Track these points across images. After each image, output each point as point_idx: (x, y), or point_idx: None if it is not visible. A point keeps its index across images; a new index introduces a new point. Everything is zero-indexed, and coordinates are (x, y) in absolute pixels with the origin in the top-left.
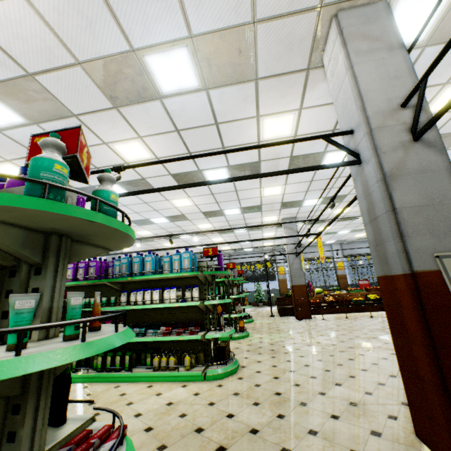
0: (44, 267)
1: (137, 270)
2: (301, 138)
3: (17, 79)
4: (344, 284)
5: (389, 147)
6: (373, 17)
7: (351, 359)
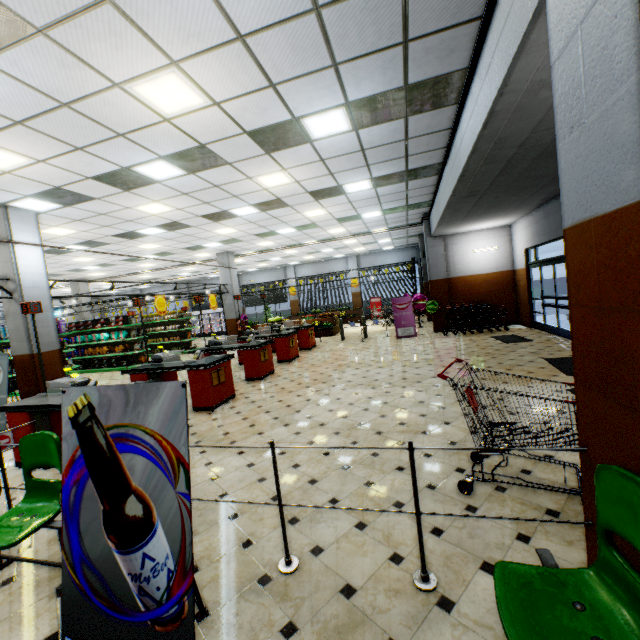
0: None
1: (3, 336)
2: None
3: None
4: (357, 303)
5: (6, 301)
6: None
7: None
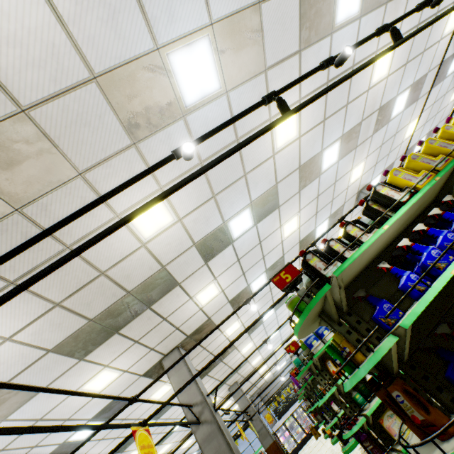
0: None
1: None
2: None
3: (278, 259)
4: None
5: None
6: None
7: None
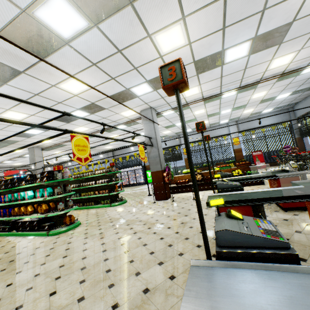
0: None
1: None
2: None
3: None
4: (239, 156)
5: None
6: None
7: (21, 305)
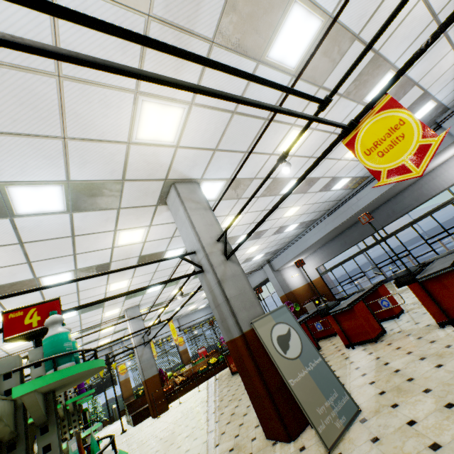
0: (50, 423)
1: None
2: (166, 258)
3: None
4: (187, 358)
5: (217, 264)
6: (194, 190)
7: (217, 421)
